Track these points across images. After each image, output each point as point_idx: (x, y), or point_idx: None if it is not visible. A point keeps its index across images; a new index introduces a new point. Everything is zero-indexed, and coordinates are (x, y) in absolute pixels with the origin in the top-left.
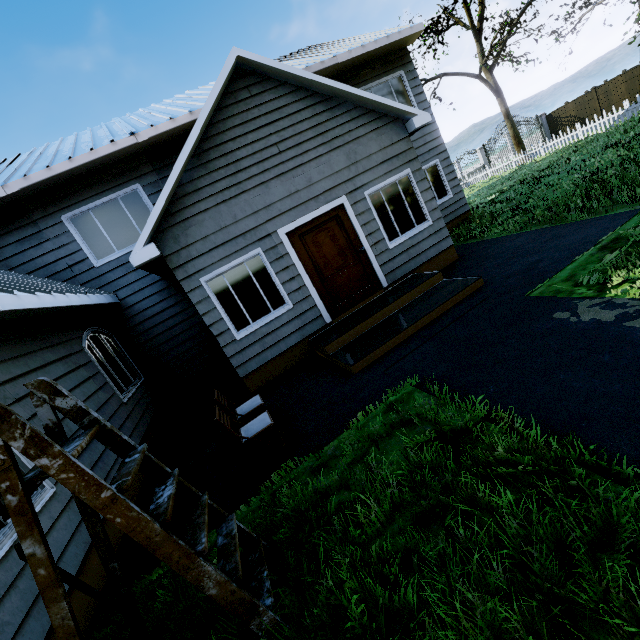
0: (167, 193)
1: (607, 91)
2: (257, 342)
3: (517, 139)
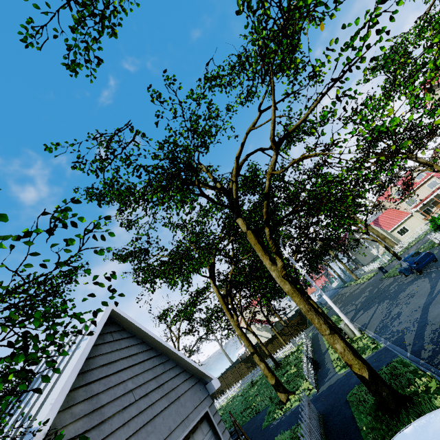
0: None
1: (226, 377)
2: None
3: None
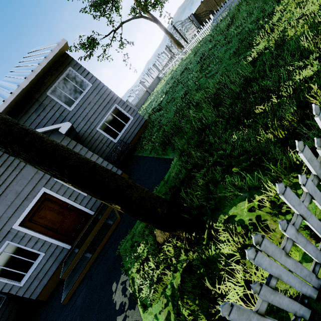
0: None
1: None
2: (34, 280)
3: (176, 43)
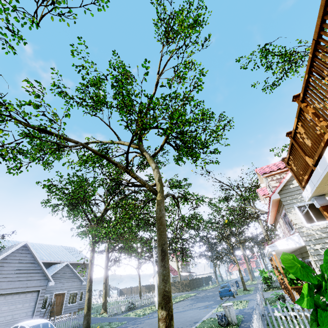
0: None
1: (133, 289)
2: None
3: (107, 293)
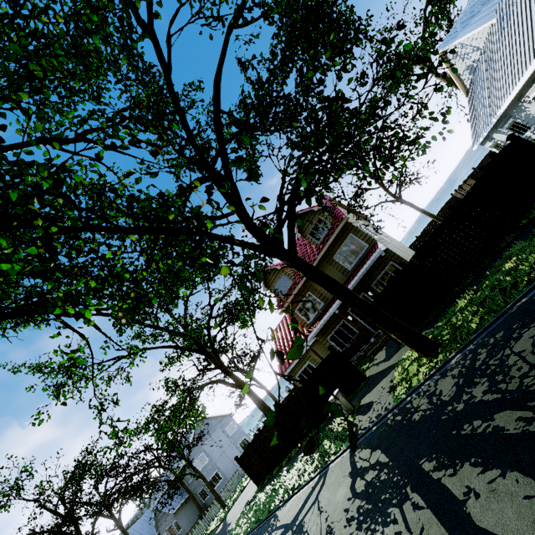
0: (155, 526)
1: None
2: None
3: None
